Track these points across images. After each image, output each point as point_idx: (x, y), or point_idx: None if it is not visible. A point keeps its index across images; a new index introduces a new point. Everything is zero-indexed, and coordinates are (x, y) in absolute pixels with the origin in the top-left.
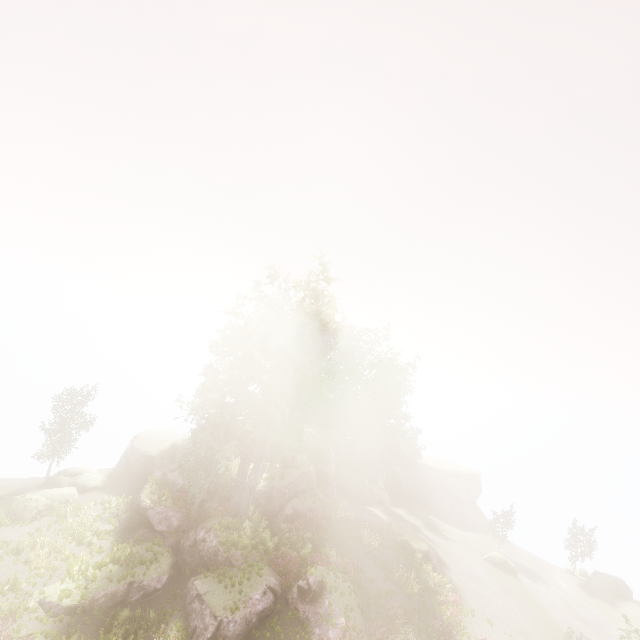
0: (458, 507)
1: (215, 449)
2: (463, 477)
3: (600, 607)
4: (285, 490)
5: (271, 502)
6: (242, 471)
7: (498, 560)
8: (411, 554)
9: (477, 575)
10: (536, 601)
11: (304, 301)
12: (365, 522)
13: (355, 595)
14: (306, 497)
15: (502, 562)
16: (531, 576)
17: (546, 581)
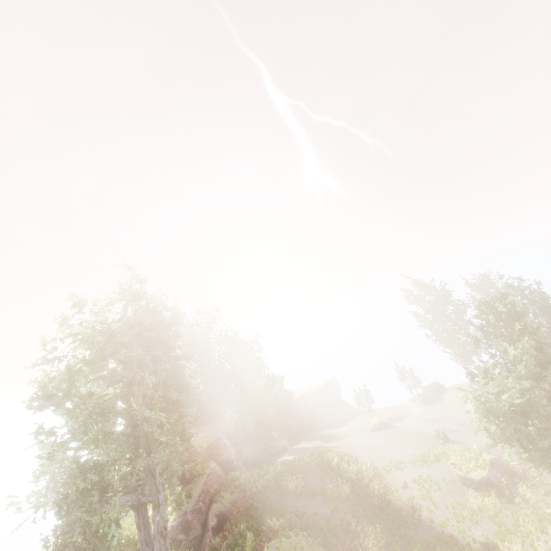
0: (334, 411)
1: (94, 521)
2: (325, 388)
3: (438, 406)
4: (199, 505)
5: (191, 529)
6: (142, 522)
7: (377, 425)
8: (328, 467)
9: (373, 445)
10: (411, 431)
11: (127, 308)
12: (283, 473)
13: (312, 538)
14: (222, 495)
15: (380, 424)
16: (398, 420)
17: (406, 416)
